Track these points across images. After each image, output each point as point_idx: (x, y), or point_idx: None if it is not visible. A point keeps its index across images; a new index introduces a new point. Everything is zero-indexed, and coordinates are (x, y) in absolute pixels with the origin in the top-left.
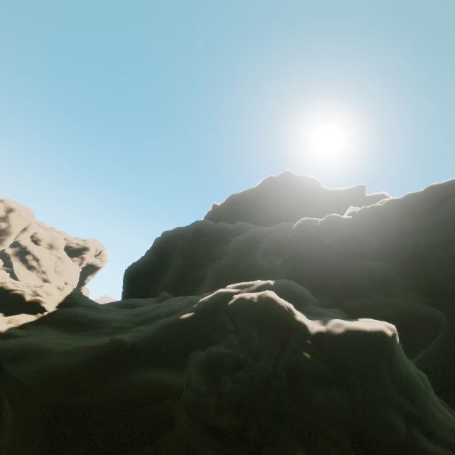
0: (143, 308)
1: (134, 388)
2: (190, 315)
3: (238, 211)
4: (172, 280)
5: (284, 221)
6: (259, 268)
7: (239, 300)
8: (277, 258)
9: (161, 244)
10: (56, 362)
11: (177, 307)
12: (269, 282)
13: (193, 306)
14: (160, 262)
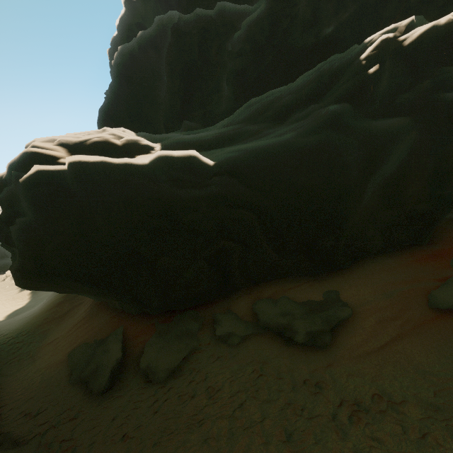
0: (247, 113)
1: (395, 129)
2: (377, 67)
3: (176, 0)
4: (175, 109)
5: (240, 4)
6: (298, 49)
7: (431, 30)
8: (332, 23)
9: (129, 67)
10: (316, 138)
11: (317, 83)
12: (414, 19)
13: (363, 64)
14: (141, 95)
